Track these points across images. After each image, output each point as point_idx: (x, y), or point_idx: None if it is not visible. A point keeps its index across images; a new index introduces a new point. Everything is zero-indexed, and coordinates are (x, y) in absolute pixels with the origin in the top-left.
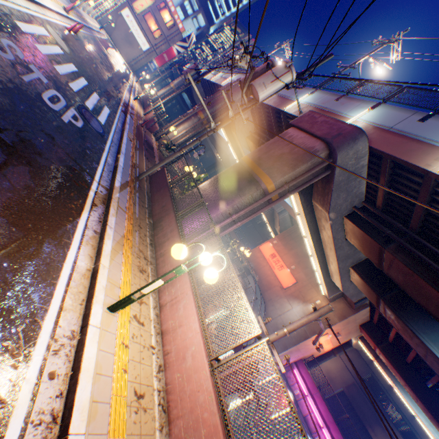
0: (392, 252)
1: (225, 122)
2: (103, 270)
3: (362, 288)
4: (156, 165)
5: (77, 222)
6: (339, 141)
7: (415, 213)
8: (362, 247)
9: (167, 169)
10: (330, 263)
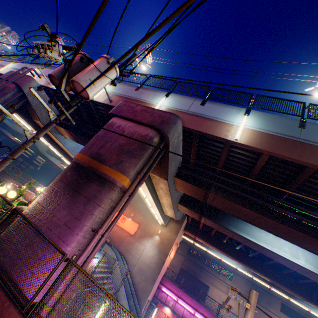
0: (215, 193)
1: (47, 126)
2: None
3: (188, 212)
4: None
5: None
6: (167, 127)
7: (219, 164)
8: (190, 192)
9: None
10: (166, 206)
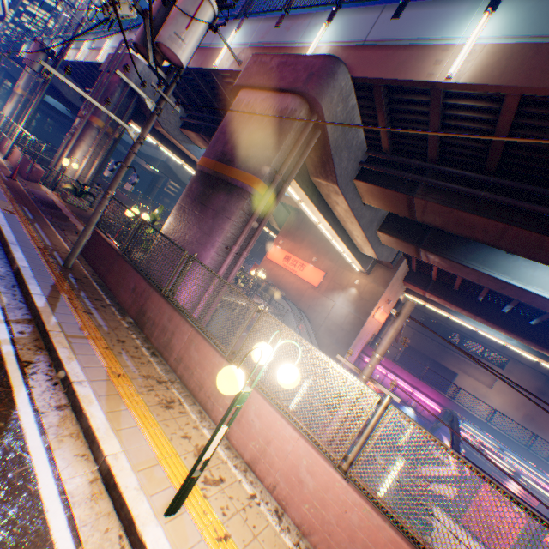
0: (423, 197)
1: (149, 121)
2: (117, 464)
3: (397, 246)
4: (82, 235)
5: (15, 421)
6: (316, 85)
7: (431, 141)
8: (386, 205)
9: (101, 230)
10: (355, 238)
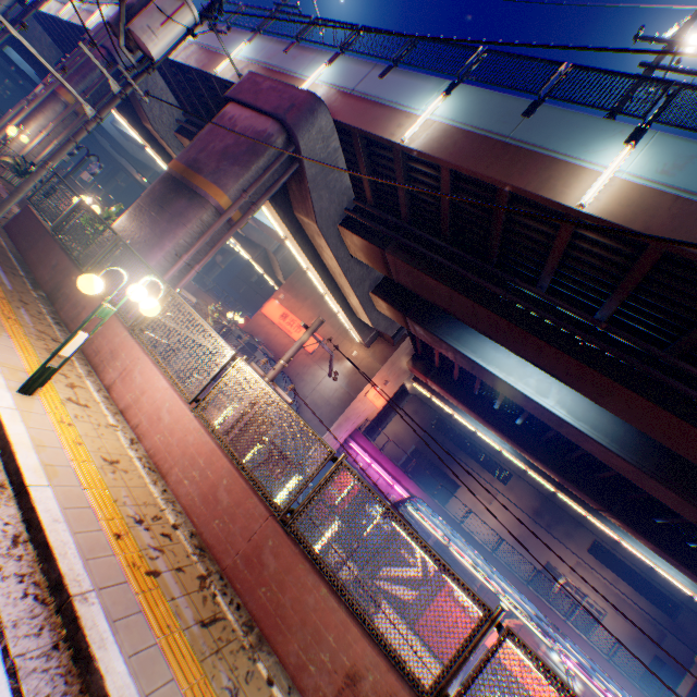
0: (393, 253)
1: (111, 103)
2: None
3: (390, 314)
4: (7, 201)
5: None
6: (295, 117)
7: (401, 199)
8: (369, 259)
9: (34, 206)
10: (349, 296)
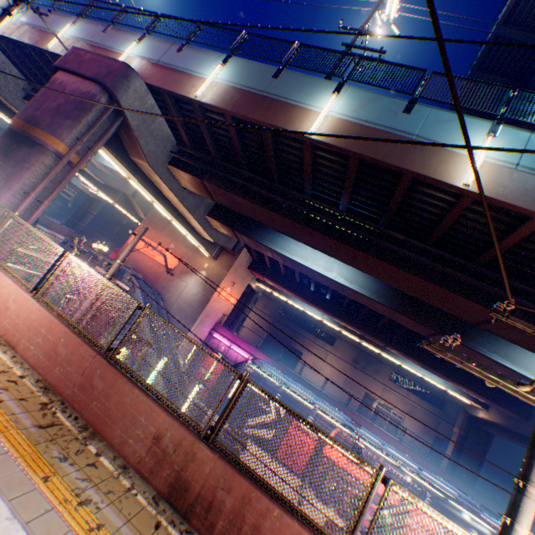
0: (209, 181)
1: None
2: None
3: (224, 230)
4: None
5: None
6: (113, 81)
7: (208, 141)
8: (196, 189)
9: None
10: (190, 220)
